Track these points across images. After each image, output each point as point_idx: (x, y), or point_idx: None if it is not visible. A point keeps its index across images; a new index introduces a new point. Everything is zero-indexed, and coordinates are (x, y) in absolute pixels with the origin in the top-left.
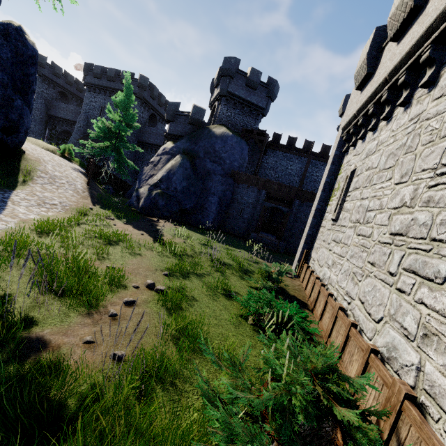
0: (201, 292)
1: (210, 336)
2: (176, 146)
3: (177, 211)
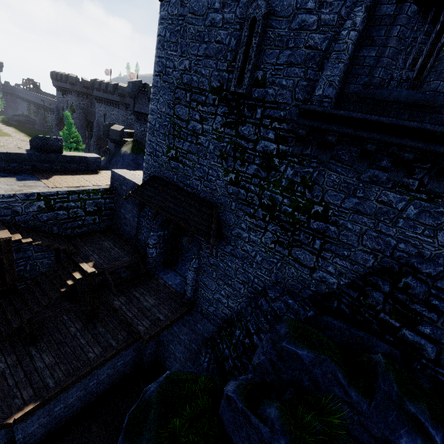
0: None
1: None
2: None
3: None
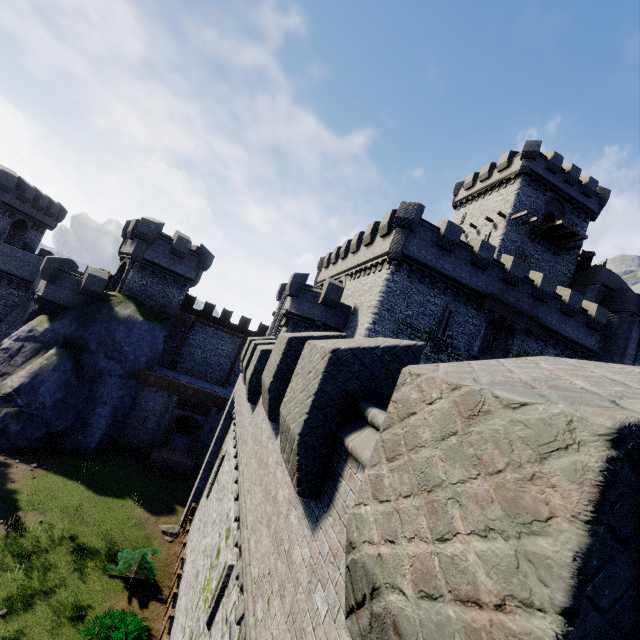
0: (44, 627)
1: None
2: (53, 330)
3: (42, 436)
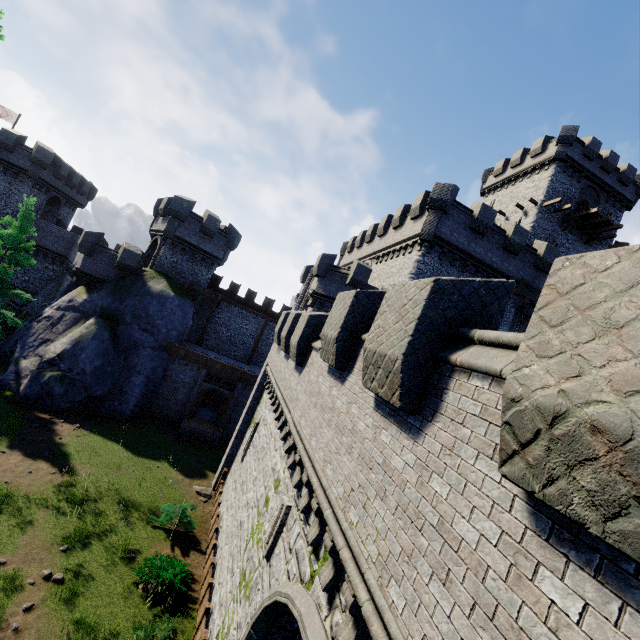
0: (100, 564)
1: (101, 618)
2: (91, 301)
3: (82, 399)
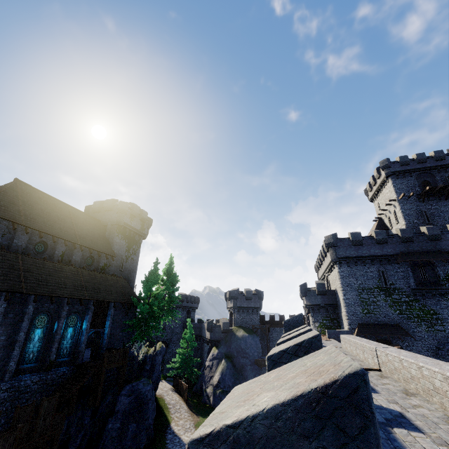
0: None
1: None
2: (220, 352)
3: None
